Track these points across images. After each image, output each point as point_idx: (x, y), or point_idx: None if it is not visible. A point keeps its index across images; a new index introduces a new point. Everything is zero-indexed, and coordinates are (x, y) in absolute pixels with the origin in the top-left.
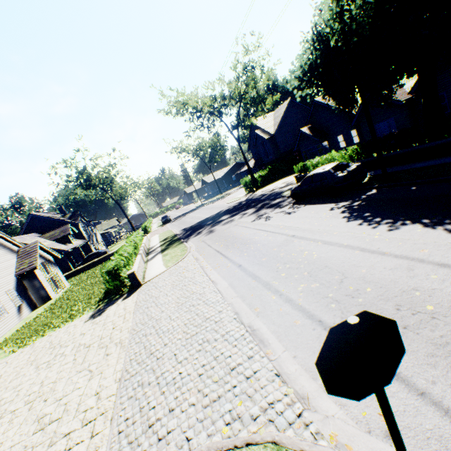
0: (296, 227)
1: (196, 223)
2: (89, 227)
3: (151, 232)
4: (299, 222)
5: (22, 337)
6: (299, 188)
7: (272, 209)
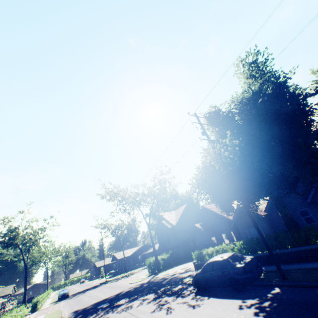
0: None
1: (92, 303)
2: None
3: (39, 309)
4: None
5: None
6: (200, 274)
7: (174, 297)
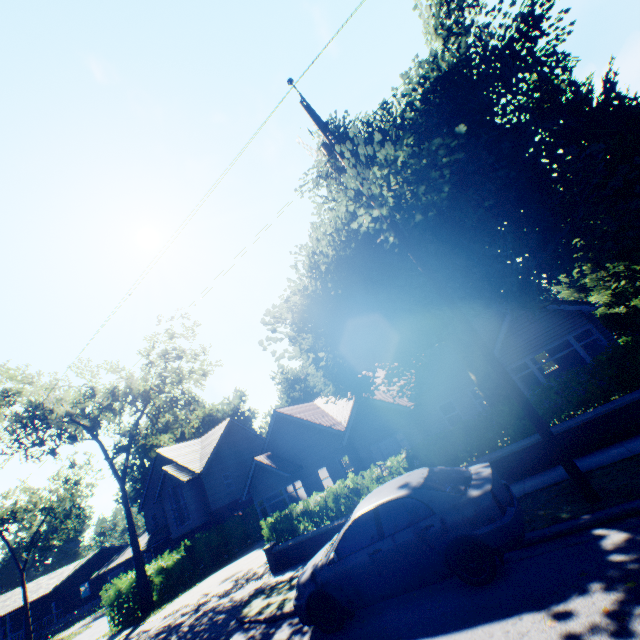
0: None
1: None
2: None
3: None
4: None
5: None
6: (333, 568)
7: None
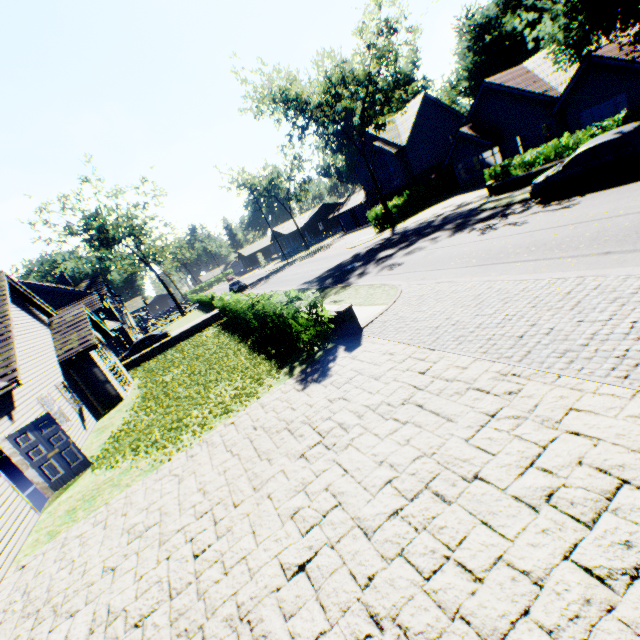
0: (638, 205)
1: (323, 272)
2: (117, 305)
3: None
4: (627, 201)
5: (146, 444)
6: (558, 175)
7: (499, 219)
